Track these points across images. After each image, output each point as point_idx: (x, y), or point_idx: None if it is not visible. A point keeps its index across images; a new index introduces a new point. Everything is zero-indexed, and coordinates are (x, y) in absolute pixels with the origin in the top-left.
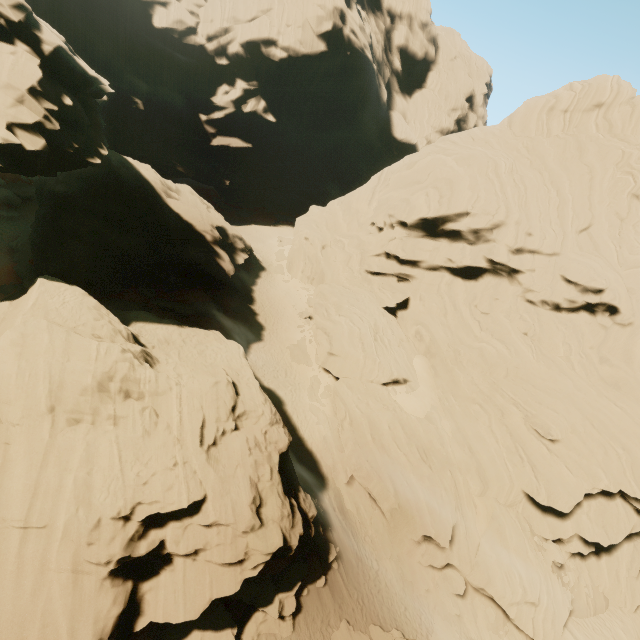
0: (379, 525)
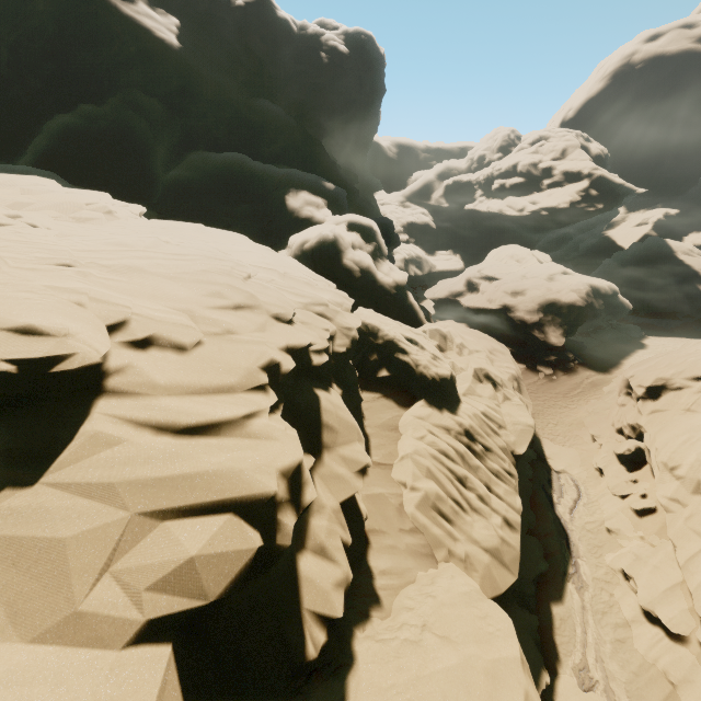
0: (612, 400)
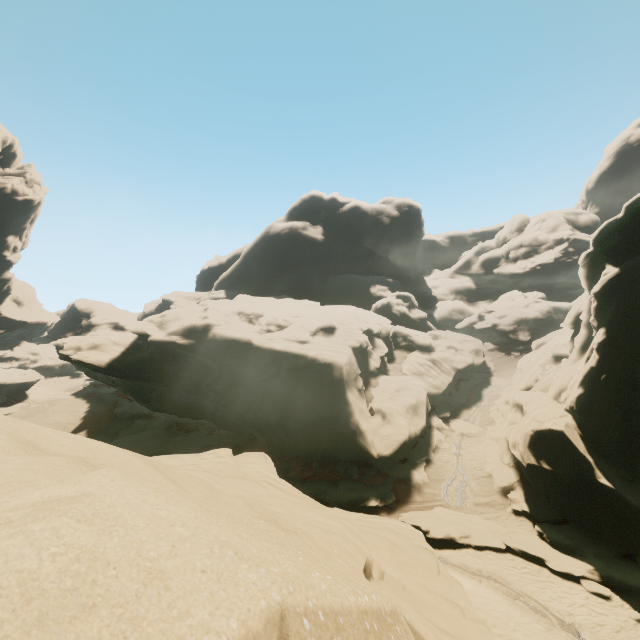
0: None
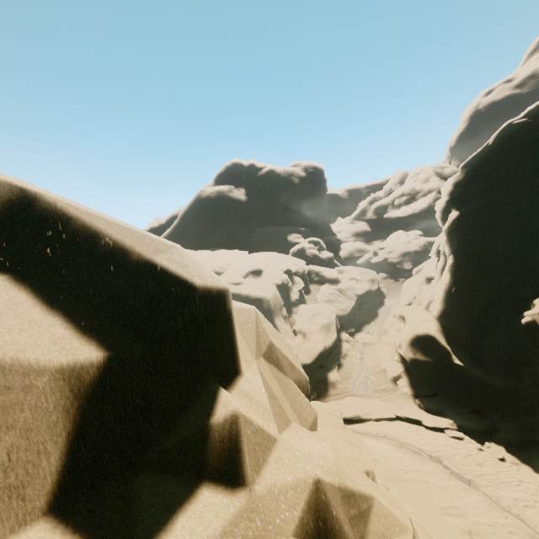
0: None
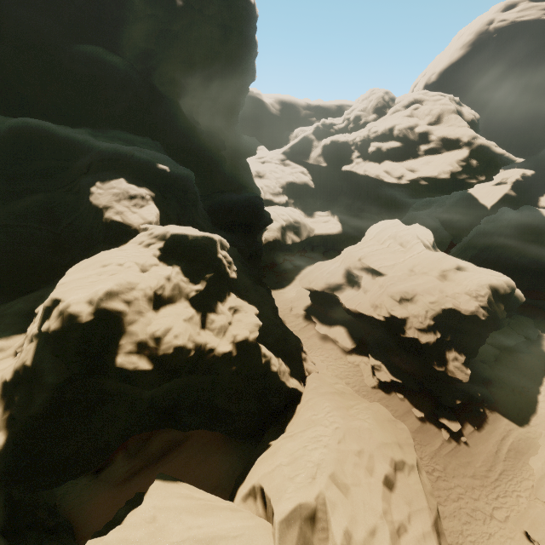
0: None
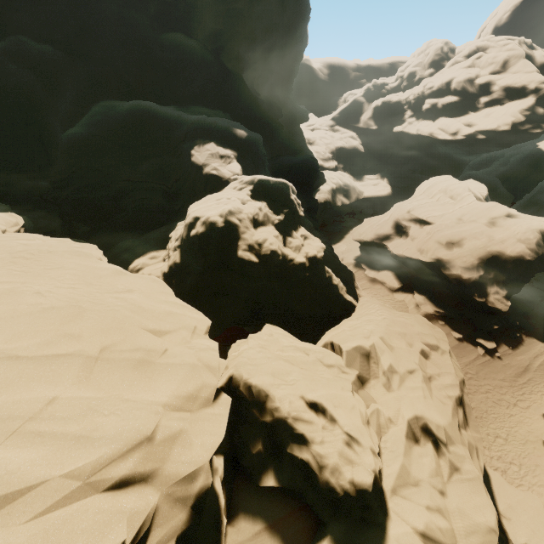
0: None
